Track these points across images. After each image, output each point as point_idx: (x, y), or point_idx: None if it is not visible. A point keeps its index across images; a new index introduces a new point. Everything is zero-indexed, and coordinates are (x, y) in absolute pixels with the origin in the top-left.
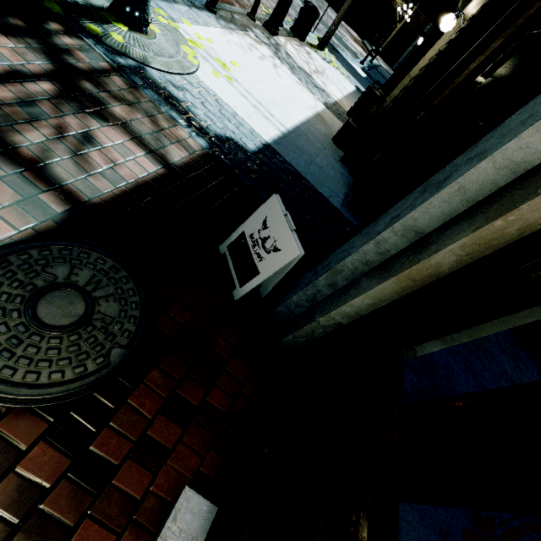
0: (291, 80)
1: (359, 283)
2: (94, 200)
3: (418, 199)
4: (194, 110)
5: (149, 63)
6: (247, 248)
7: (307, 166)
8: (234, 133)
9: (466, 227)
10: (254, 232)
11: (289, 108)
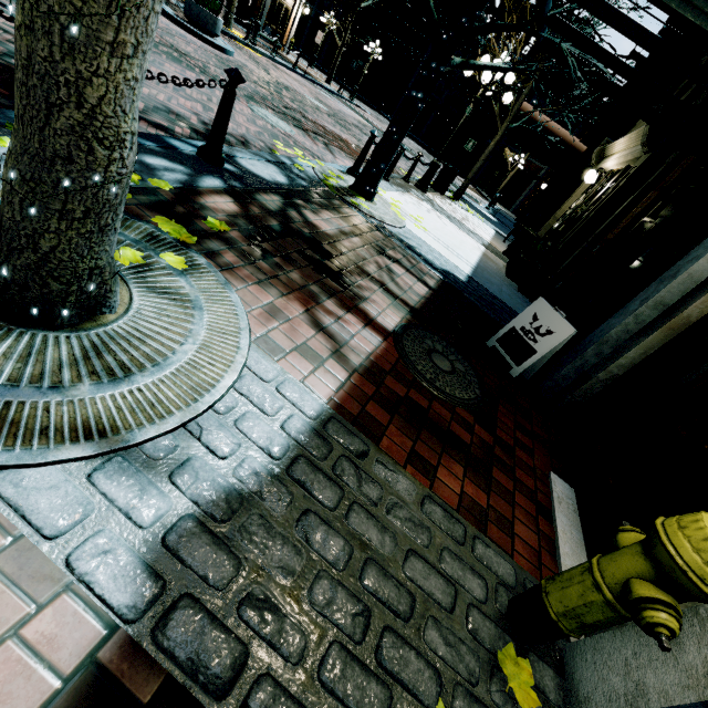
0: (453, 227)
1: (626, 345)
2: (415, 307)
3: (659, 286)
4: (421, 252)
5: (385, 222)
6: (519, 338)
7: (500, 294)
8: (448, 268)
9: (700, 293)
10: (524, 325)
11: (465, 249)
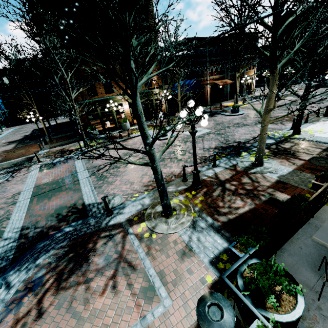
0: None
1: None
2: (315, 154)
3: None
4: (320, 141)
5: (305, 138)
6: None
7: None
8: None
9: None
10: None
11: None
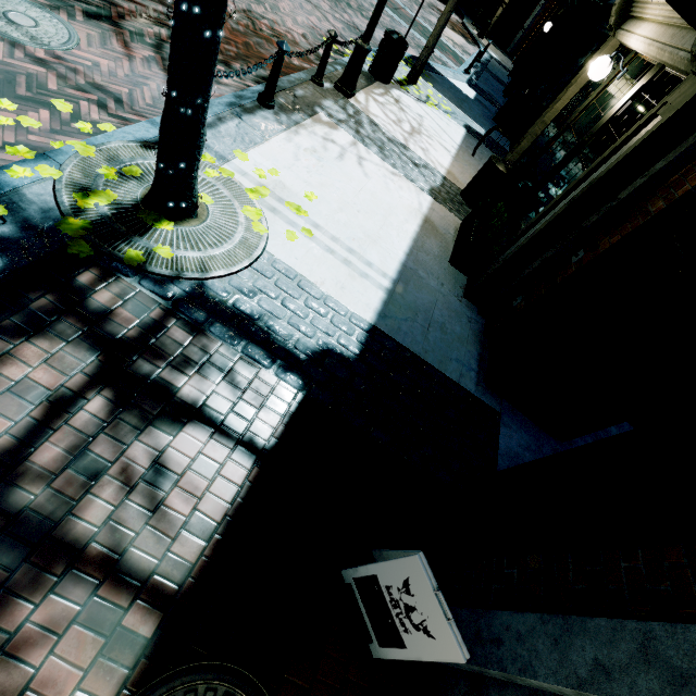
0: (383, 175)
1: None
2: (184, 582)
3: (640, 672)
4: (275, 323)
5: (208, 273)
6: (383, 602)
7: (425, 337)
8: (329, 334)
9: None
10: (391, 586)
11: (388, 234)
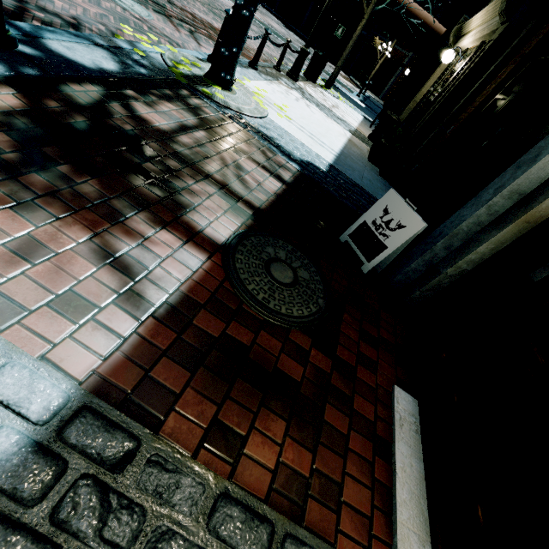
0: (321, 115)
1: (477, 238)
2: (261, 207)
3: (517, 172)
4: (280, 143)
5: (242, 112)
6: (370, 232)
7: (361, 180)
8: (309, 158)
9: None
10: (375, 219)
11: (330, 137)
